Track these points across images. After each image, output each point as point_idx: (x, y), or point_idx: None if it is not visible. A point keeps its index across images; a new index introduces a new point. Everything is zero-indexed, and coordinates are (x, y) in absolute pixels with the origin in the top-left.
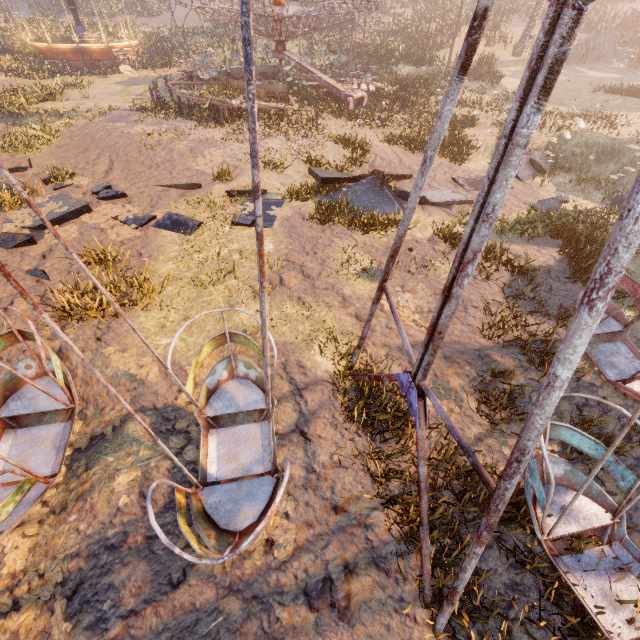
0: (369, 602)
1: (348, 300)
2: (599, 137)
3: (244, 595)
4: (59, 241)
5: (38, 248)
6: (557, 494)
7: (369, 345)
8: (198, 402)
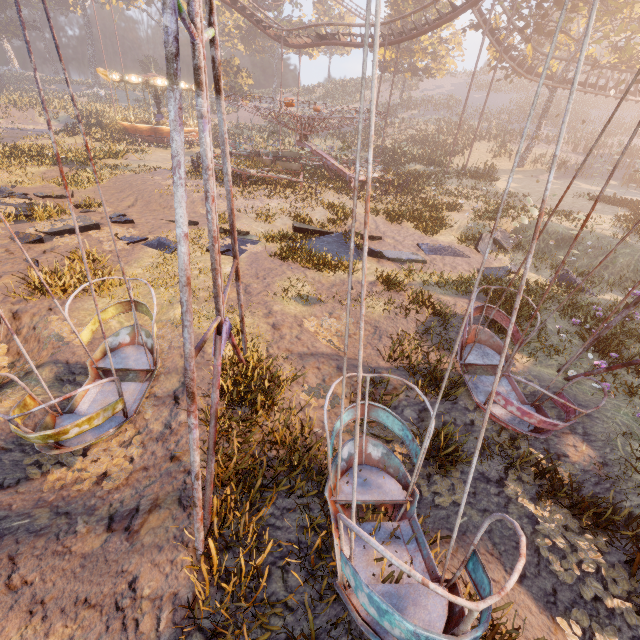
0: (157, 528)
1: (273, 313)
2: (558, 227)
3: (59, 510)
4: None
5: (44, 246)
6: (368, 472)
7: (273, 348)
8: (94, 354)
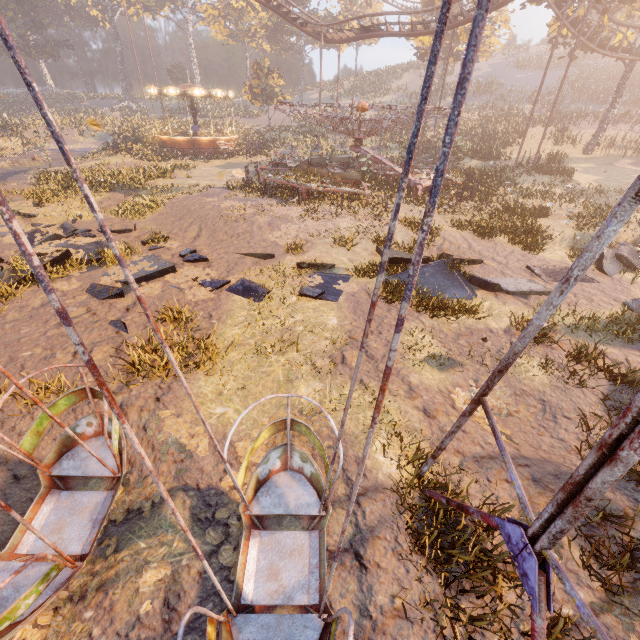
0: None
1: (415, 390)
2: None
3: None
4: (157, 335)
5: (125, 301)
6: None
7: None
8: (245, 494)
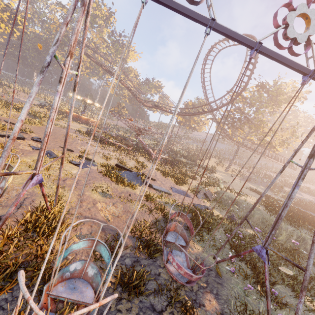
0: None
1: (83, 195)
2: (233, 195)
3: None
4: None
5: None
6: (80, 283)
7: (73, 210)
8: None
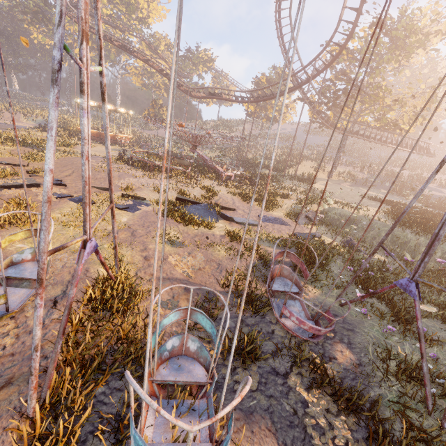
0: (3, 401)
1: (147, 249)
2: (347, 212)
3: None
4: None
5: None
6: (184, 361)
7: (141, 272)
8: None
